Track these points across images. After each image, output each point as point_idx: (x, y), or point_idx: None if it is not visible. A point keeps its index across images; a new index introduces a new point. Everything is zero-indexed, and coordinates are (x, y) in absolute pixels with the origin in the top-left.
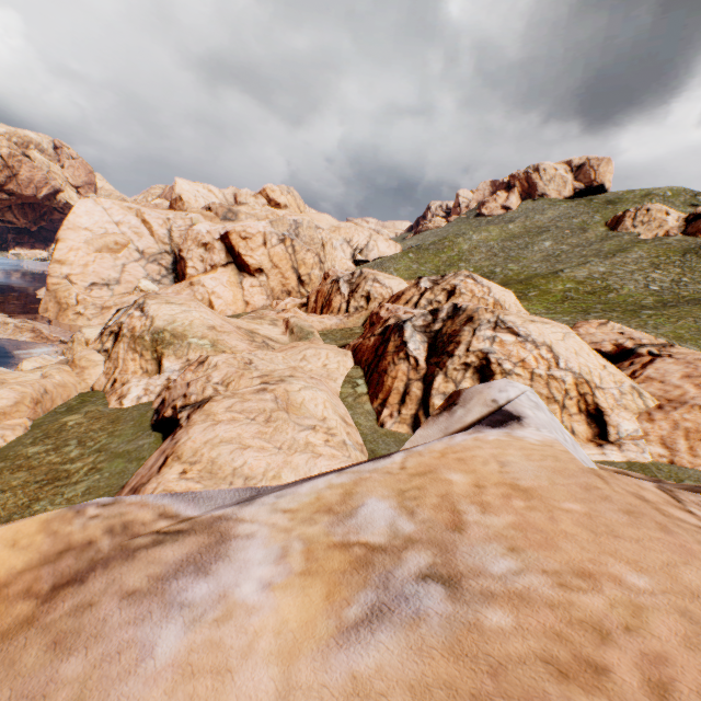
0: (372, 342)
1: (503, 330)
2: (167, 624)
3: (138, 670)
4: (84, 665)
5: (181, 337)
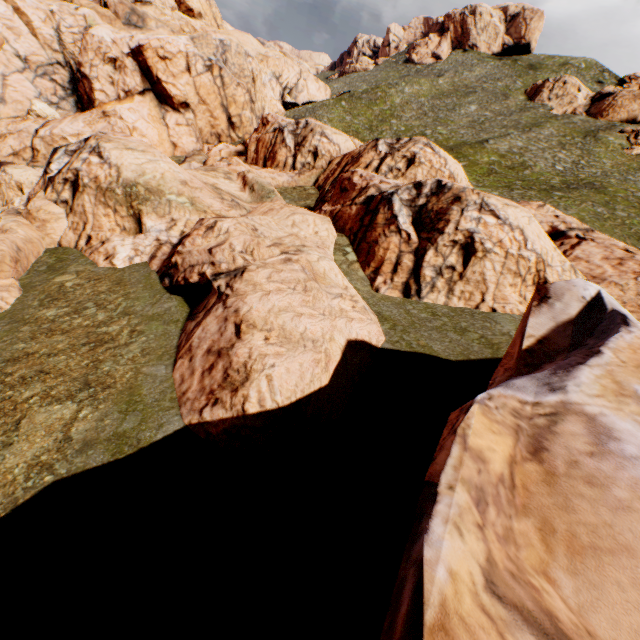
0: (355, 211)
1: (487, 212)
2: None
3: None
4: (625, 491)
5: (157, 193)
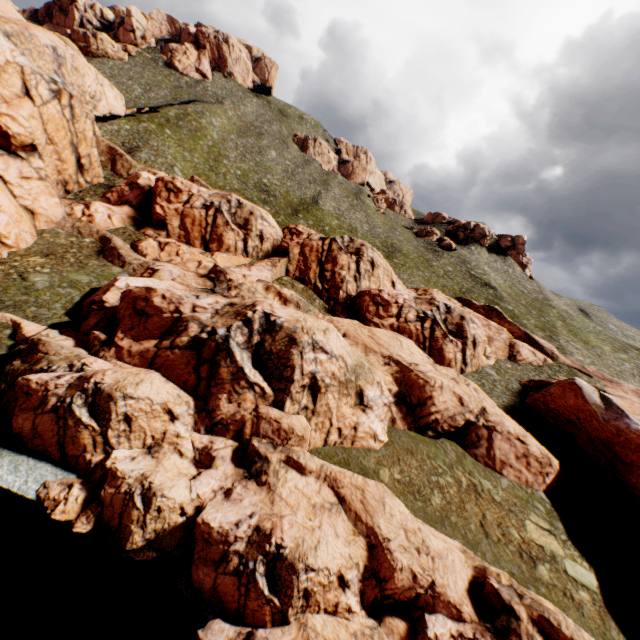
0: (413, 327)
1: (473, 323)
2: None
3: None
4: None
5: (361, 366)
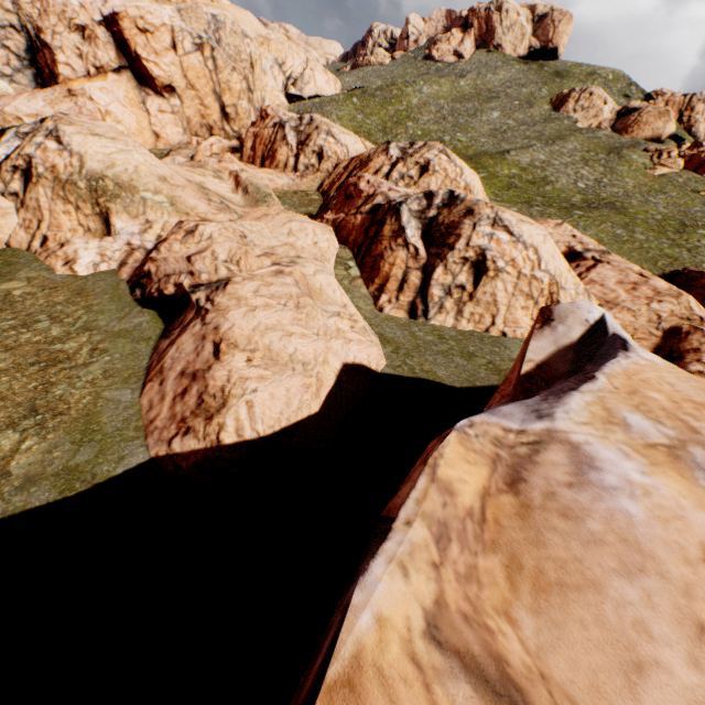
0: (360, 221)
1: (500, 228)
2: (618, 499)
3: (635, 522)
4: (600, 524)
5: (129, 189)
